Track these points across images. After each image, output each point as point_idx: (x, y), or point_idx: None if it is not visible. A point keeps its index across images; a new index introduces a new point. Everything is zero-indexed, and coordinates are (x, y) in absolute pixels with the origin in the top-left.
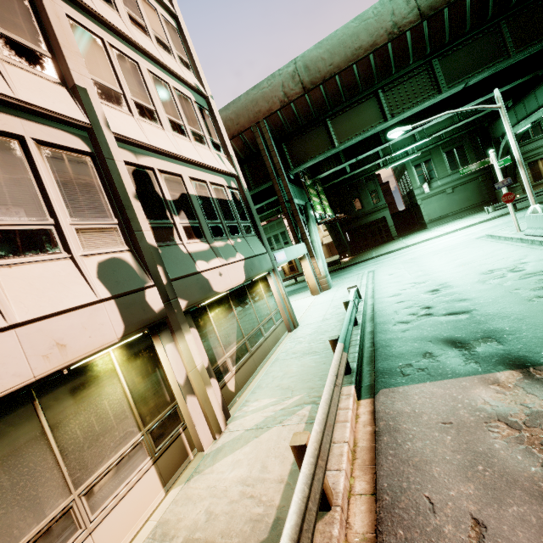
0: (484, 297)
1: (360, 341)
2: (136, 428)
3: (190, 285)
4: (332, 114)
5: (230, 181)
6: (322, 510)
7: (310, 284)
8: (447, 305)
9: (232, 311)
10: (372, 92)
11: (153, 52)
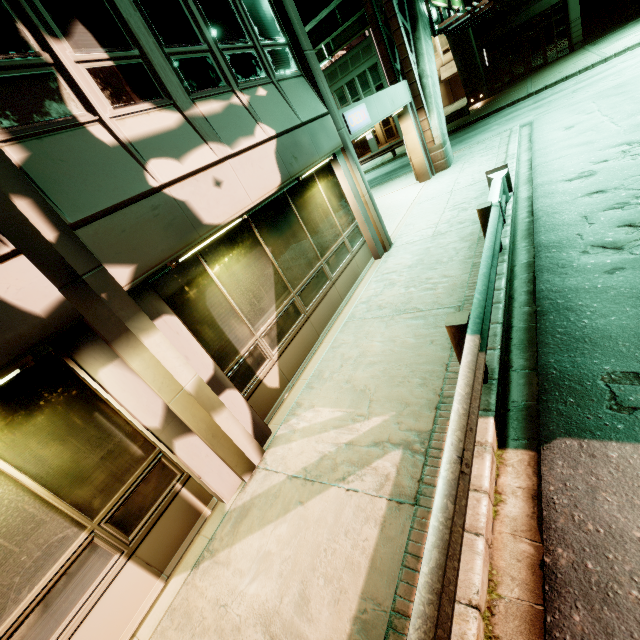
0: None
1: (505, 292)
2: (71, 528)
3: (135, 226)
4: None
5: None
6: None
7: (414, 163)
8: None
9: (262, 251)
10: None
11: None
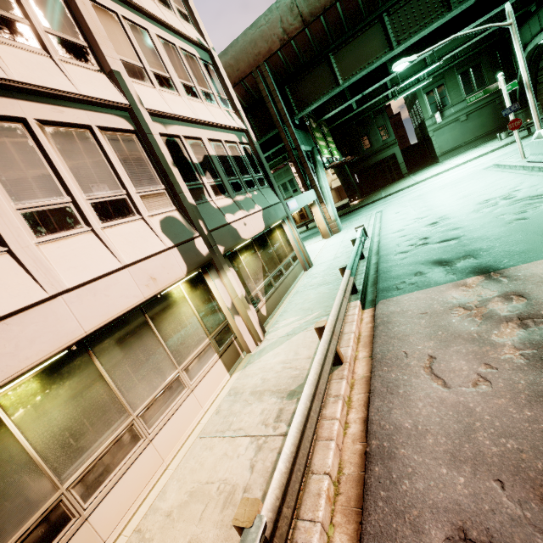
0: (474, 224)
1: (365, 270)
2: (205, 335)
3: (224, 234)
4: (334, 47)
5: (241, 137)
6: (337, 365)
7: (321, 229)
8: (442, 235)
9: (257, 255)
10: (377, 16)
11: (157, 13)
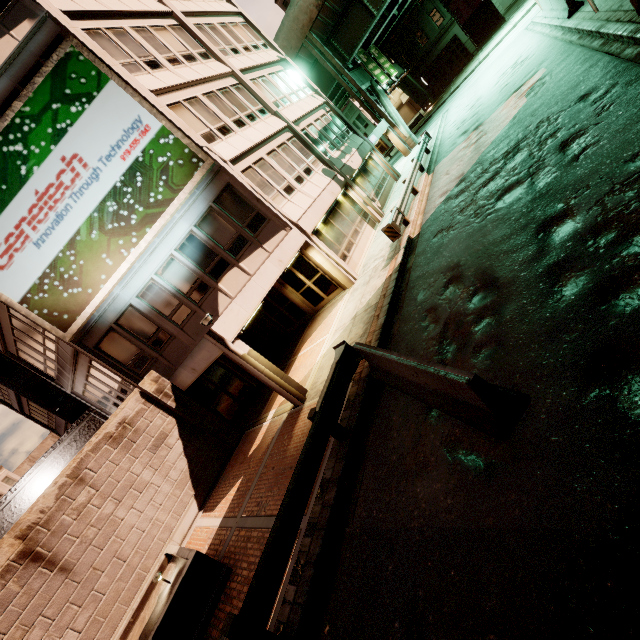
0: (488, 98)
1: (430, 159)
2: (358, 215)
3: (346, 170)
4: None
5: (325, 109)
6: (416, 194)
7: (400, 149)
8: (472, 114)
9: (364, 178)
10: None
11: (261, 60)
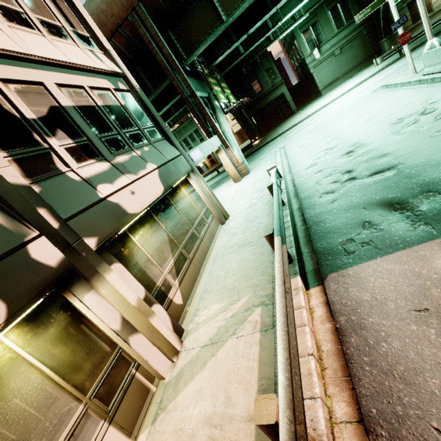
0: (404, 148)
1: (291, 222)
2: (73, 402)
3: (95, 217)
4: None
5: (116, 83)
6: None
7: (230, 174)
8: (368, 165)
9: (159, 226)
10: None
11: None
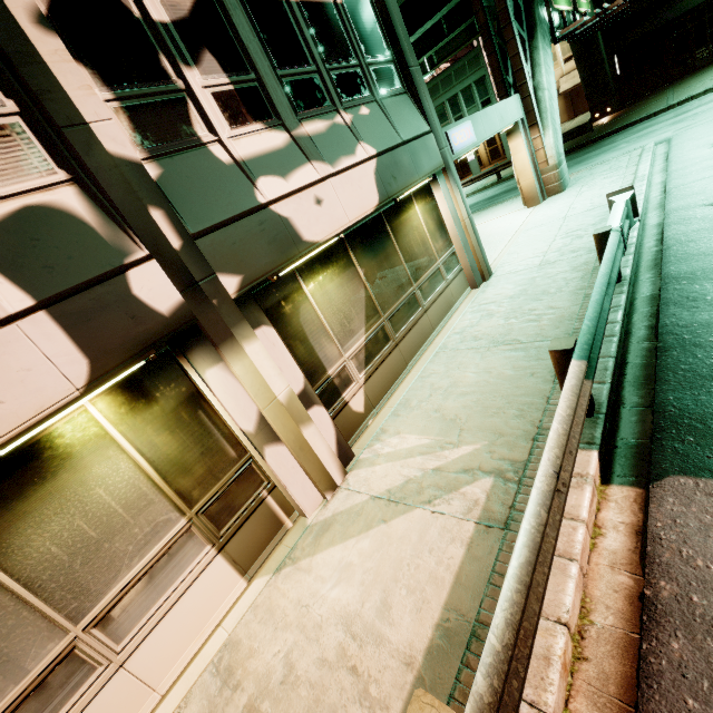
0: None
1: (621, 325)
2: (174, 512)
3: (244, 239)
4: None
5: None
6: None
7: (522, 186)
8: None
9: (355, 272)
10: None
11: None
